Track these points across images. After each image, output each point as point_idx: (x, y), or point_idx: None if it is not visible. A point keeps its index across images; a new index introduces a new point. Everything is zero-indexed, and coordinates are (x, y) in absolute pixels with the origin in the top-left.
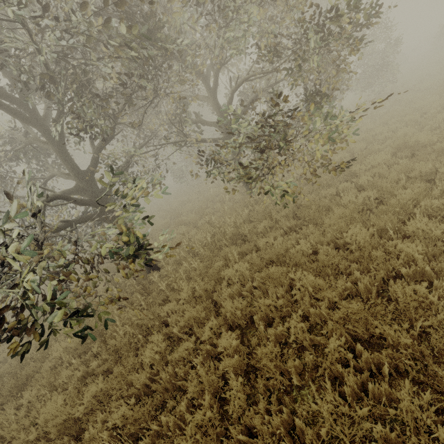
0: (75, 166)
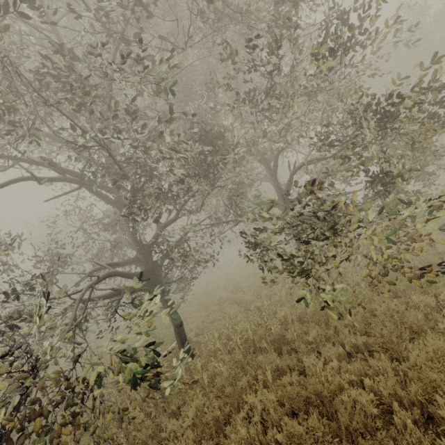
0: (138, 239)
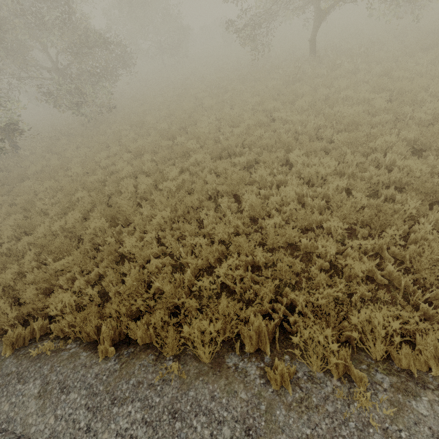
0: None
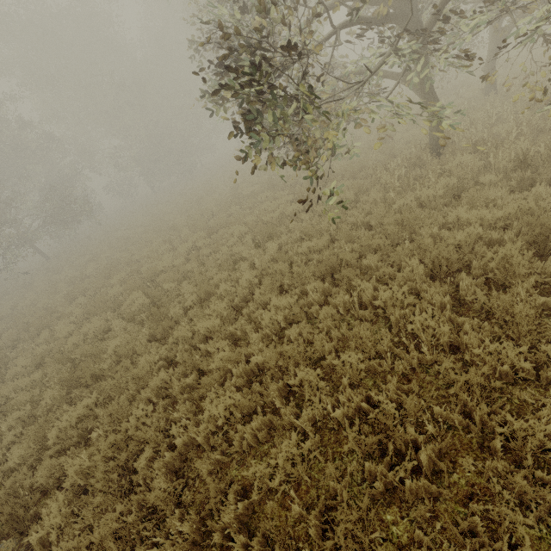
0: None
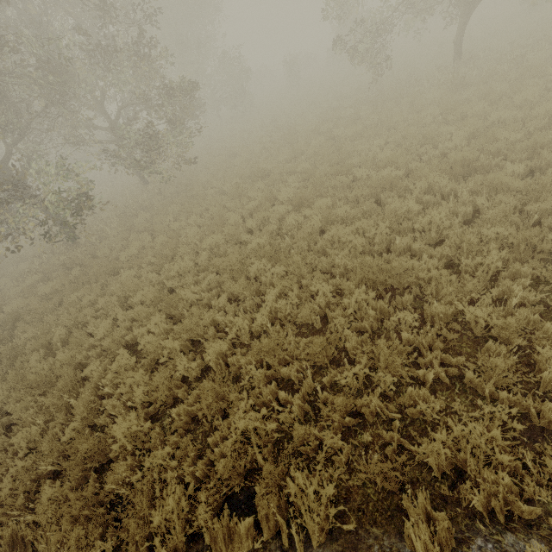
0: None
